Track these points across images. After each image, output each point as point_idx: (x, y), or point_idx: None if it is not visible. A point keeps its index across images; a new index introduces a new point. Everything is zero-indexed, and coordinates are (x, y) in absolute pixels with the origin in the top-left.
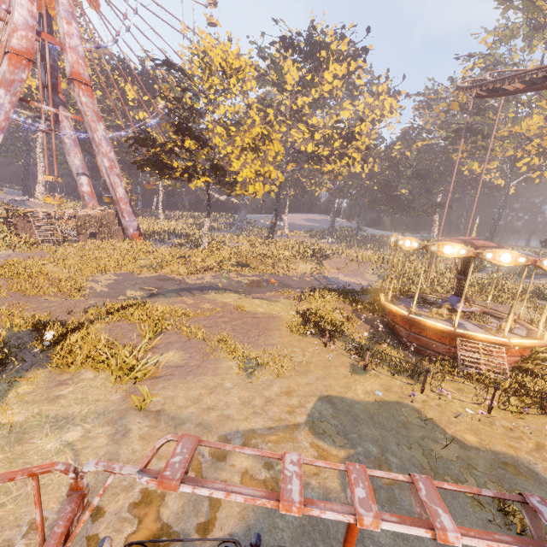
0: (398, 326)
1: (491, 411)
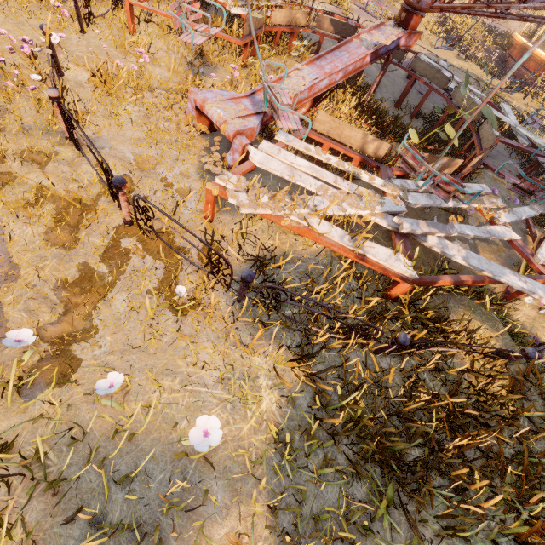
0: (511, 59)
1: (525, 98)
